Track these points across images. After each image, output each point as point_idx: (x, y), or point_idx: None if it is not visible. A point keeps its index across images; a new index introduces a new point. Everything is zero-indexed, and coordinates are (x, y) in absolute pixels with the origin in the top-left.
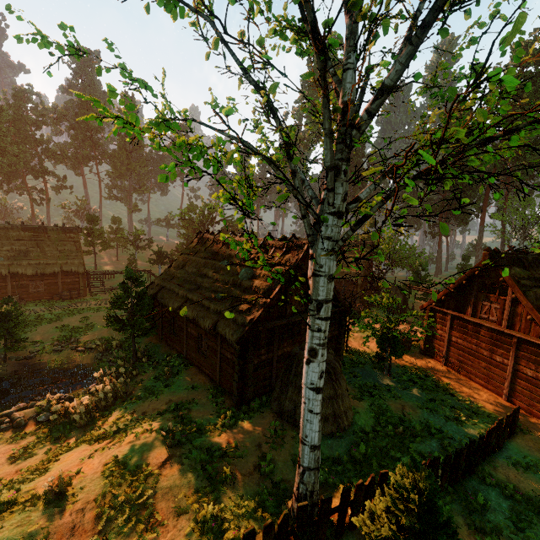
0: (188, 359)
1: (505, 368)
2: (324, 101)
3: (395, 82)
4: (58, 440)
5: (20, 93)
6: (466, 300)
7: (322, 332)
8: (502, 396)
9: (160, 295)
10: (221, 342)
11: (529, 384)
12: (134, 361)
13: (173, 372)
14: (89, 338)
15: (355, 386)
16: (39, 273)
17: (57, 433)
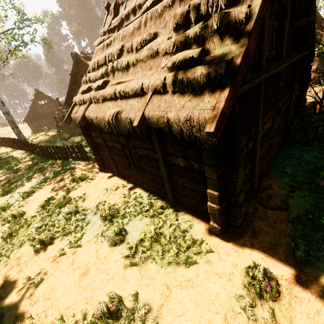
0: None
1: None
2: None
3: None
4: None
5: None
6: None
7: None
8: None
9: None
10: None
11: None
12: None
13: None
14: None
15: None
16: None
17: None
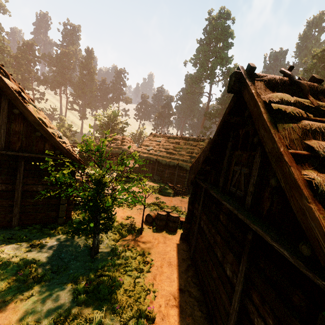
0: None
1: (233, 294)
2: None
3: None
4: None
5: (26, 43)
6: (222, 168)
7: None
8: None
9: None
10: None
11: None
12: None
13: None
14: None
15: None
16: None
17: None
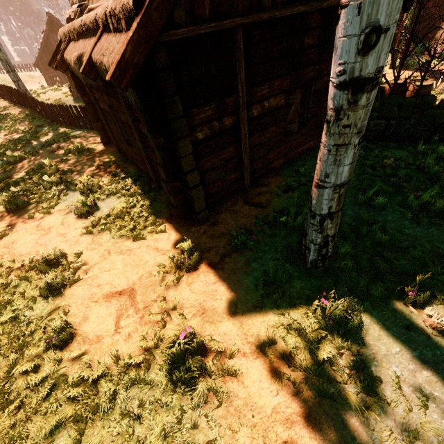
0: None
1: None
2: None
3: None
4: None
5: None
6: None
7: None
8: None
9: None
10: None
11: None
12: None
13: None
14: None
15: None
16: None
17: None
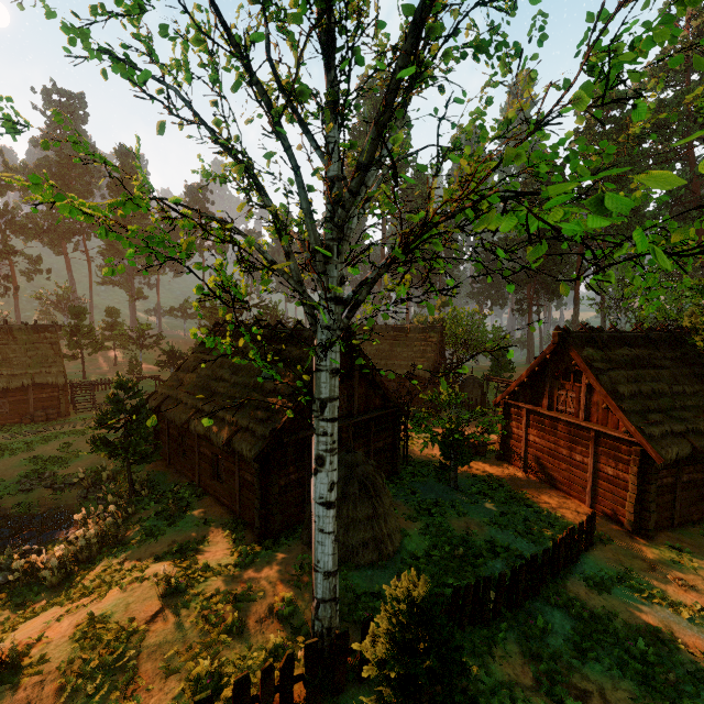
0: (202, 487)
1: (586, 468)
2: (297, 181)
3: (368, 160)
4: (20, 605)
5: None
6: (541, 390)
7: (329, 435)
8: (585, 503)
9: (164, 407)
10: (239, 462)
11: (611, 485)
12: (131, 496)
13: (181, 506)
14: (71, 471)
15: (412, 505)
16: (1, 389)
17: (20, 597)
